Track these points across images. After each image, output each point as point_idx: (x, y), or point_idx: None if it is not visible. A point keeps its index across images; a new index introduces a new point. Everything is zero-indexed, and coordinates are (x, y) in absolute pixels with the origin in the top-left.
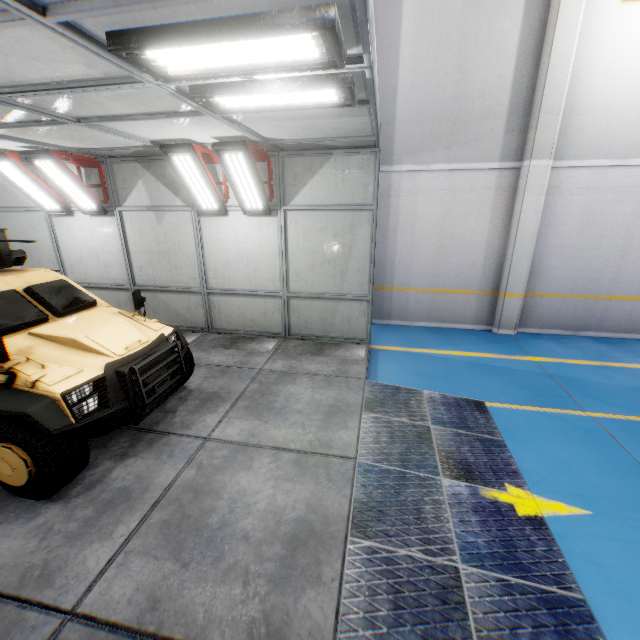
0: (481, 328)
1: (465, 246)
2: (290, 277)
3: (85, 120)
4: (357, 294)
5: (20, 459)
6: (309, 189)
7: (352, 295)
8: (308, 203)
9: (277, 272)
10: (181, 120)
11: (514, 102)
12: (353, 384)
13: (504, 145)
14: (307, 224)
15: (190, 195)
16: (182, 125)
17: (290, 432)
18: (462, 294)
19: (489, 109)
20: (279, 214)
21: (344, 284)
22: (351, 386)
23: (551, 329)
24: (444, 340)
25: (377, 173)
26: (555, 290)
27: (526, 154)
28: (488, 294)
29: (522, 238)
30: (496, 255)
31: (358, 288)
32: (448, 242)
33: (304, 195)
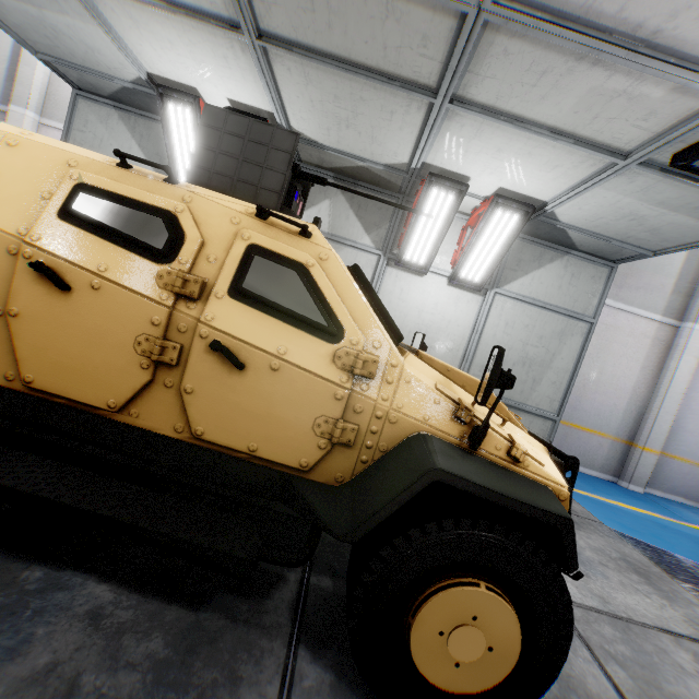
0: (607, 478)
1: (612, 386)
2: (471, 368)
3: (460, 103)
4: (543, 410)
5: (518, 626)
6: (529, 279)
7: (537, 409)
8: (523, 293)
9: (457, 358)
10: (552, 154)
11: (684, 268)
12: (603, 529)
13: (668, 302)
14: (514, 315)
15: (406, 238)
16: (528, 160)
17: (640, 601)
18: (597, 436)
19: (662, 266)
20: (488, 294)
21: (532, 394)
22: (605, 532)
23: (673, 495)
24: (591, 485)
25: (608, 288)
26: (684, 454)
27: (688, 317)
28: (622, 442)
29: (671, 394)
30: (638, 404)
31: (547, 403)
32: (597, 377)
33: (522, 284)
